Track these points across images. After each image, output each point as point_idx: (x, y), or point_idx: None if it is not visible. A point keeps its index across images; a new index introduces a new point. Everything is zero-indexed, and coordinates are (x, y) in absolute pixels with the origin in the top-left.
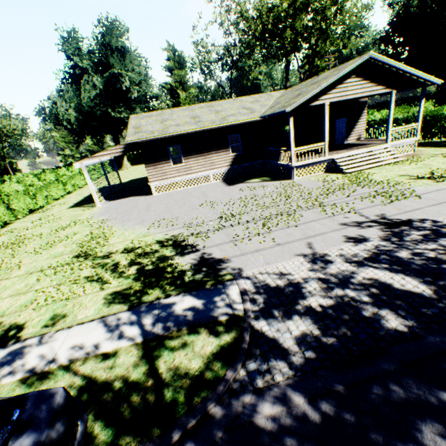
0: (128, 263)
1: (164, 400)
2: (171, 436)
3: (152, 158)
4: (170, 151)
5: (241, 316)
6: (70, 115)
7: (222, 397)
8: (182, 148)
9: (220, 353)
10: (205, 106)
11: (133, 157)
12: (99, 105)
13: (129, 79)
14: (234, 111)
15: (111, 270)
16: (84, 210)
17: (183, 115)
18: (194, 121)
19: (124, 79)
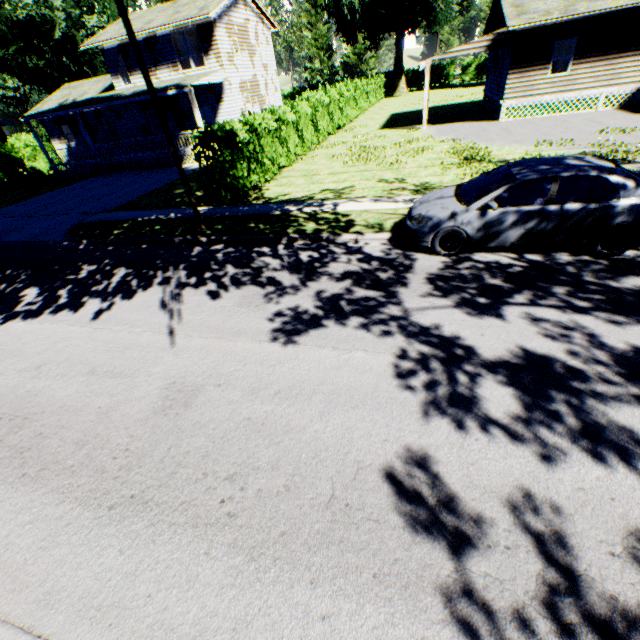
0: None
1: None
2: None
3: (523, 60)
4: None
5: None
6: None
7: None
8: (578, 43)
9: None
10: None
11: (410, 78)
12: None
13: None
14: None
15: None
16: (407, 131)
17: None
18: None
19: None
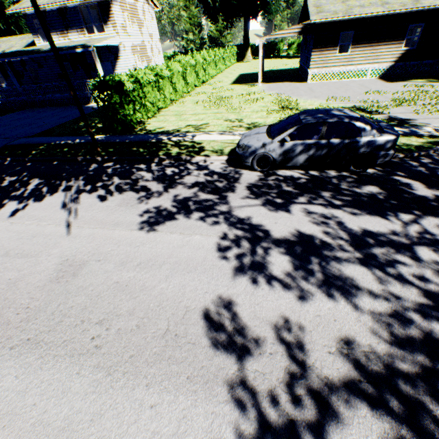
0: None
1: (403, 148)
2: (413, 154)
3: (321, 43)
4: None
5: (438, 136)
6: None
7: (434, 152)
8: (354, 34)
9: (429, 143)
10: None
11: (254, 50)
12: None
13: None
14: None
15: None
16: (248, 87)
17: None
18: (380, 3)
19: None
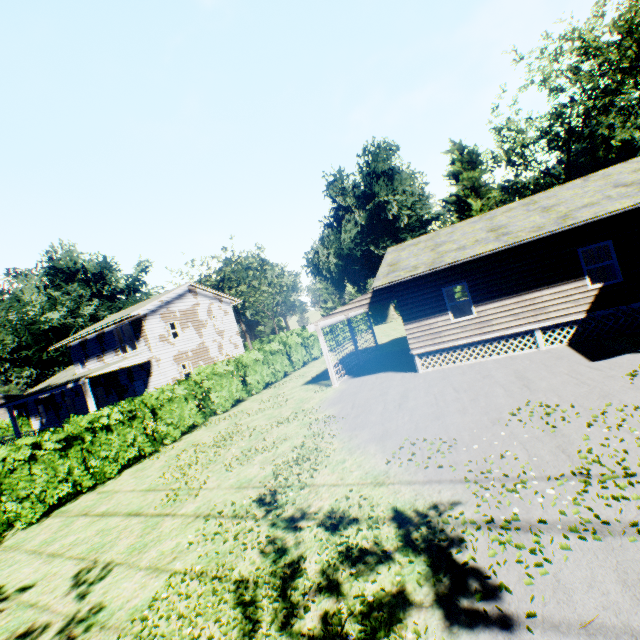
0: (317, 571)
1: None
2: None
3: (414, 309)
4: (452, 292)
5: None
6: (330, 262)
7: None
8: (469, 286)
9: None
10: (518, 206)
11: None
12: (360, 245)
13: (397, 204)
14: (589, 197)
15: (278, 585)
16: (316, 390)
17: (472, 230)
18: (494, 235)
19: (390, 205)
